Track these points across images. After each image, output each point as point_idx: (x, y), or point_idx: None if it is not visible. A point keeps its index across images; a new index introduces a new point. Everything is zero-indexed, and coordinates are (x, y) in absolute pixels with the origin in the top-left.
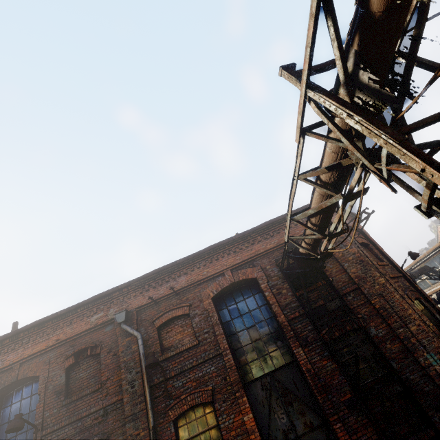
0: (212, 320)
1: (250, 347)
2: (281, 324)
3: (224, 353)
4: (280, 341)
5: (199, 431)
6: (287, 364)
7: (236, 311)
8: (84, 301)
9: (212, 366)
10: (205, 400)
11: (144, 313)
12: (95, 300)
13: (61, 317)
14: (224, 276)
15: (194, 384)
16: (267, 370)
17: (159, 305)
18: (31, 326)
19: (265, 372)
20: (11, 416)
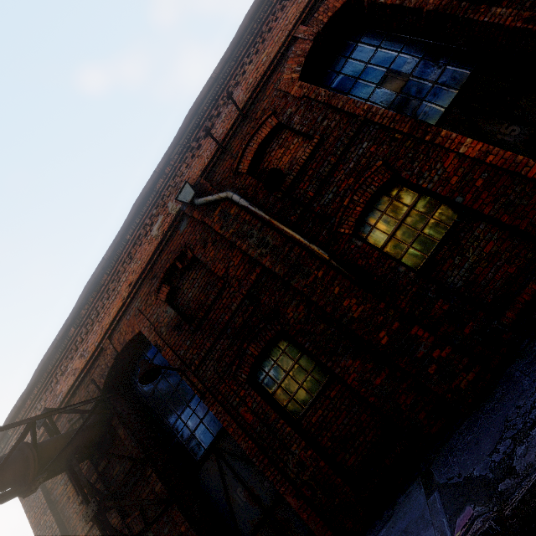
0: (320, 100)
1: (400, 99)
2: (436, 10)
3: (369, 115)
4: (444, 54)
5: (398, 221)
6: (474, 71)
7: (346, 79)
8: (125, 221)
9: (363, 144)
10: (382, 181)
11: (216, 174)
12: (139, 210)
13: (113, 261)
14: (297, 41)
15: (352, 180)
16: (448, 102)
17: (229, 151)
18: (84, 294)
19: (445, 107)
20: (146, 393)
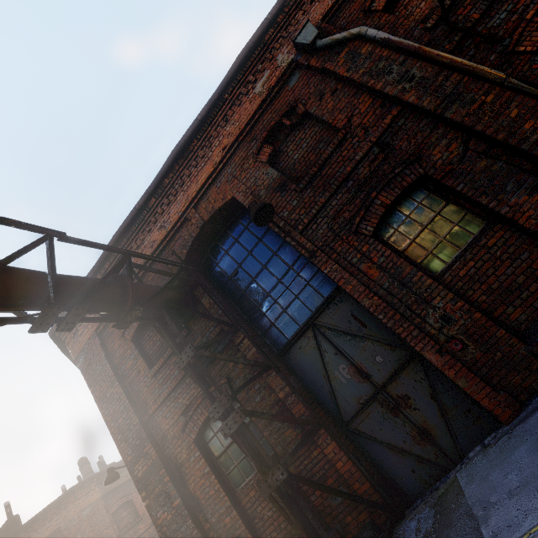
0: None
1: None
2: None
3: None
4: None
5: None
6: None
7: None
8: (225, 77)
9: None
10: None
11: (340, 19)
12: (242, 65)
13: (205, 124)
14: None
15: None
16: None
17: None
18: (171, 158)
19: None
20: (228, 272)
